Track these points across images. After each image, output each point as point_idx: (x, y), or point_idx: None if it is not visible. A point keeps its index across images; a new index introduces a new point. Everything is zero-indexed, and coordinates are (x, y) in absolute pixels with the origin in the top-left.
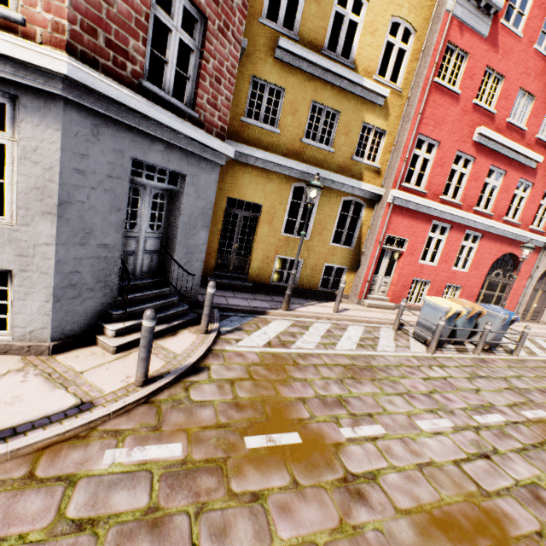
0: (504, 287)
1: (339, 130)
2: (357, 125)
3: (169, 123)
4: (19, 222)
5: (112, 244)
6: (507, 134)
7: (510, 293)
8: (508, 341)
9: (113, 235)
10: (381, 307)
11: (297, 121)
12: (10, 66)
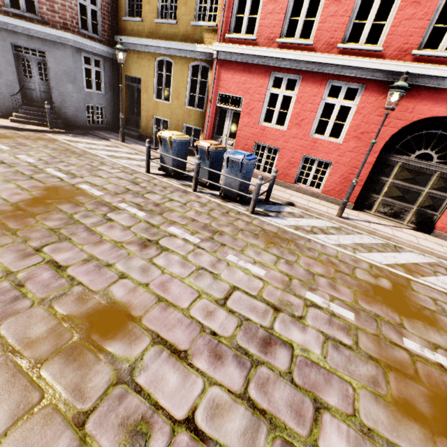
0: None
1: (179, 2)
2: None
3: (17, 24)
4: None
5: (13, 81)
6: None
7: None
8: (314, 221)
9: (13, 77)
10: None
11: (152, 7)
12: None
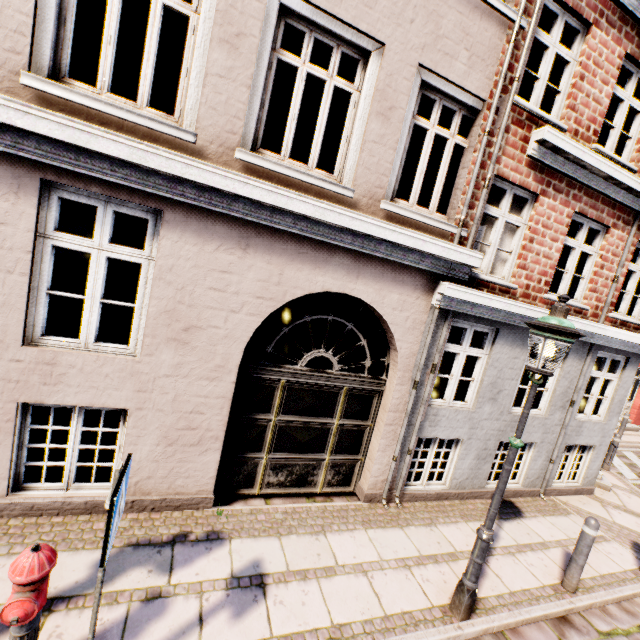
0: None
1: None
2: None
3: None
4: (607, 419)
5: None
6: None
7: None
8: None
9: None
10: (630, 429)
11: None
12: (637, 347)
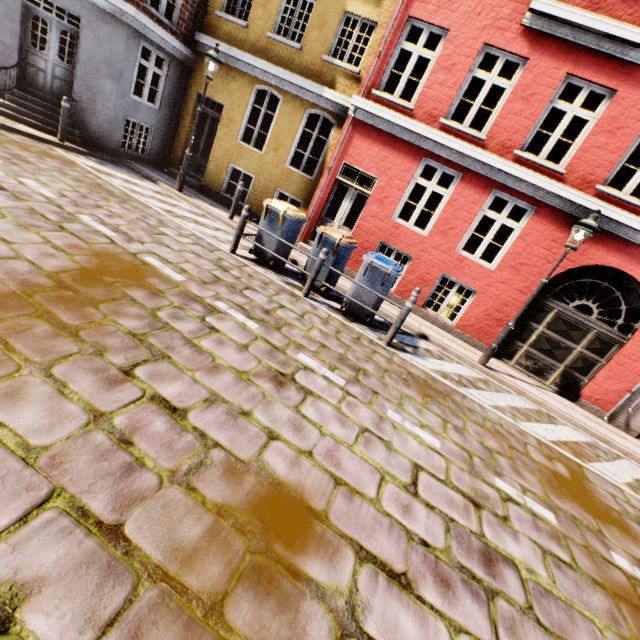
0: (604, 343)
1: (312, 23)
2: (335, 16)
3: None
4: None
5: (9, 45)
6: (621, 12)
7: (615, 360)
8: (457, 368)
9: (10, 39)
10: None
11: (267, 14)
12: None
